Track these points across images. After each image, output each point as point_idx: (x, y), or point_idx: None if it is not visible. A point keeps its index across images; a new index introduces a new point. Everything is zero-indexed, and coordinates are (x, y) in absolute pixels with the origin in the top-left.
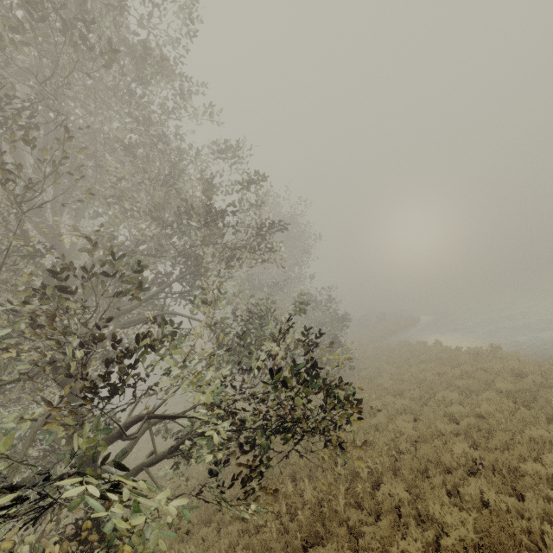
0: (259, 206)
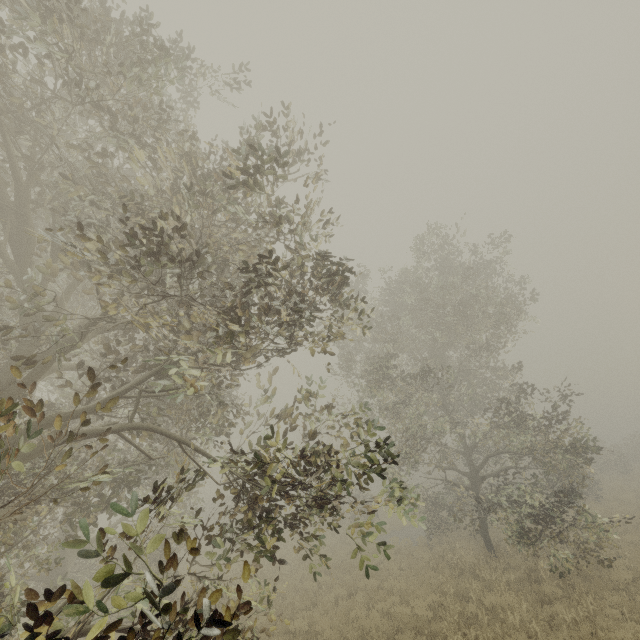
0: (298, 231)
